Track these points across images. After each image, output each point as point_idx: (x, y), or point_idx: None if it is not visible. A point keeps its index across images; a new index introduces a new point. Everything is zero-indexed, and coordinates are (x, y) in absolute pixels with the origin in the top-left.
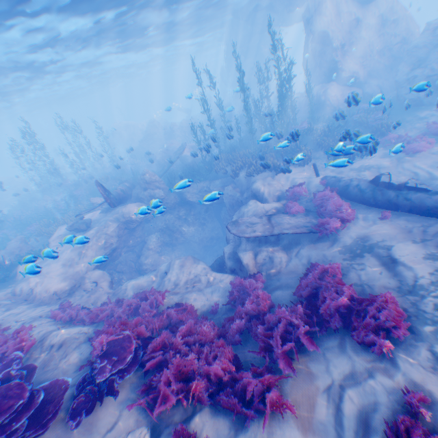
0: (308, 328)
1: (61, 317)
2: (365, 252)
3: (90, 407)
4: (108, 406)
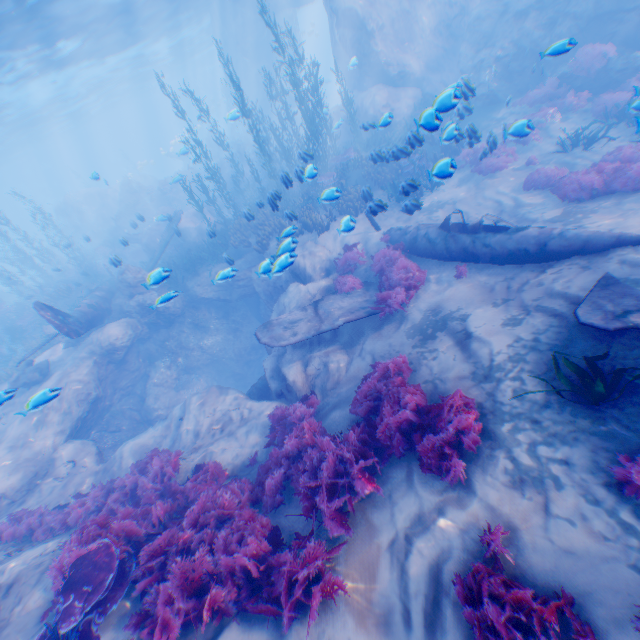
0: (365, 462)
1: (16, 535)
2: (437, 330)
3: None
4: None
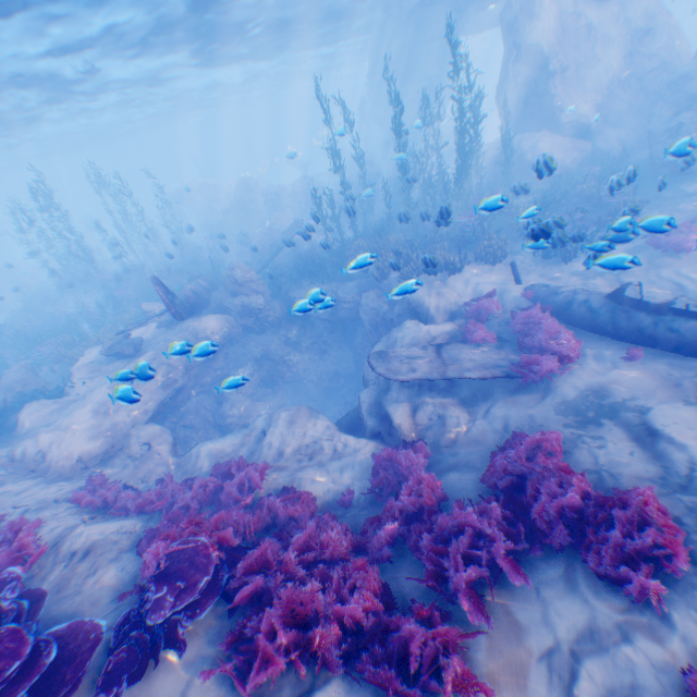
0: (511, 544)
1: (90, 503)
2: (601, 415)
3: (137, 671)
4: (168, 670)
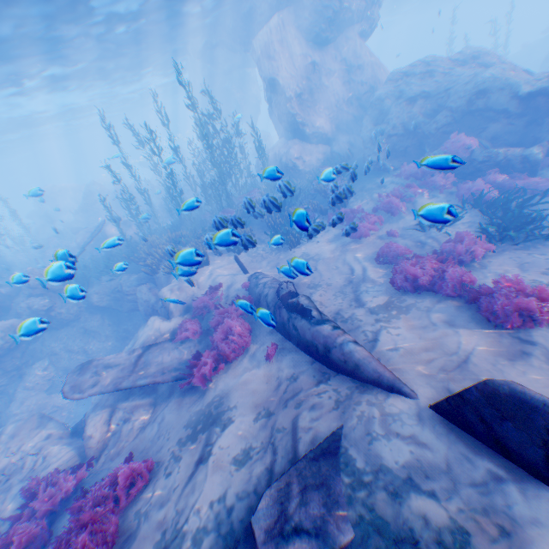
0: None
1: None
2: (202, 429)
3: None
4: None
